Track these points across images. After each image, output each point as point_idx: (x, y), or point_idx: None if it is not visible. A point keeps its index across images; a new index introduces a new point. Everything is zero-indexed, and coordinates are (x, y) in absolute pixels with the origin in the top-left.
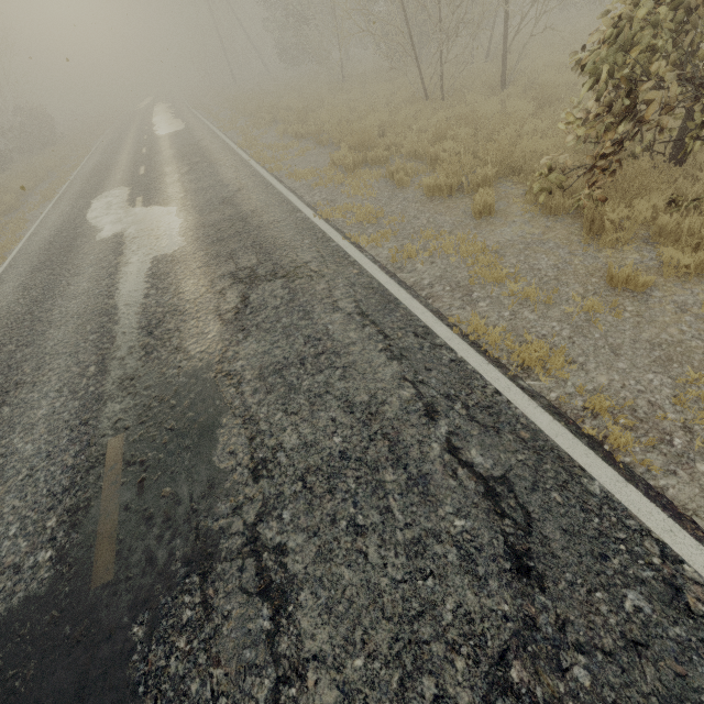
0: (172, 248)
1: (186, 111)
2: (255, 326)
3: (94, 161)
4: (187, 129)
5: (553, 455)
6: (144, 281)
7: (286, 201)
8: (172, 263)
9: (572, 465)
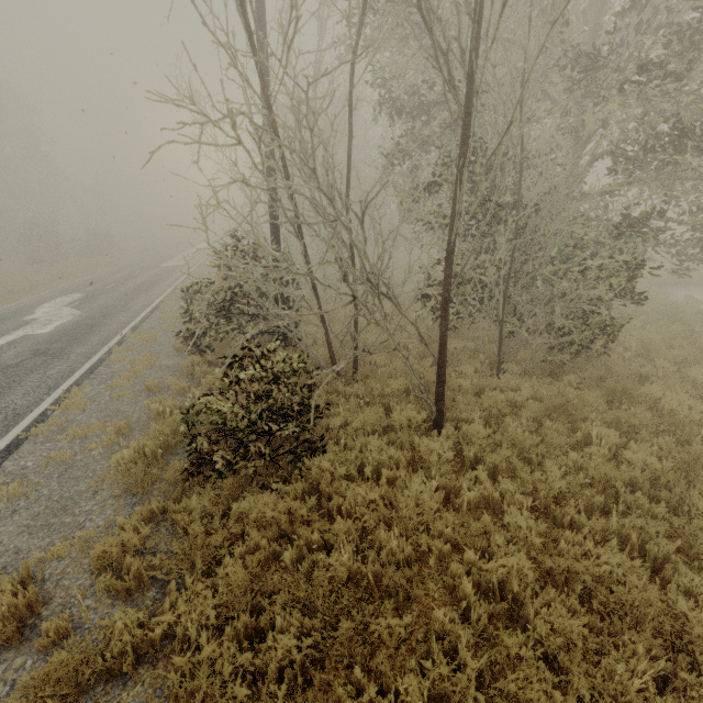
0: (41, 332)
1: (204, 253)
2: (5, 372)
3: (106, 272)
4: (179, 266)
5: (7, 430)
6: (3, 344)
7: (128, 323)
8: (27, 339)
9: (6, 433)
